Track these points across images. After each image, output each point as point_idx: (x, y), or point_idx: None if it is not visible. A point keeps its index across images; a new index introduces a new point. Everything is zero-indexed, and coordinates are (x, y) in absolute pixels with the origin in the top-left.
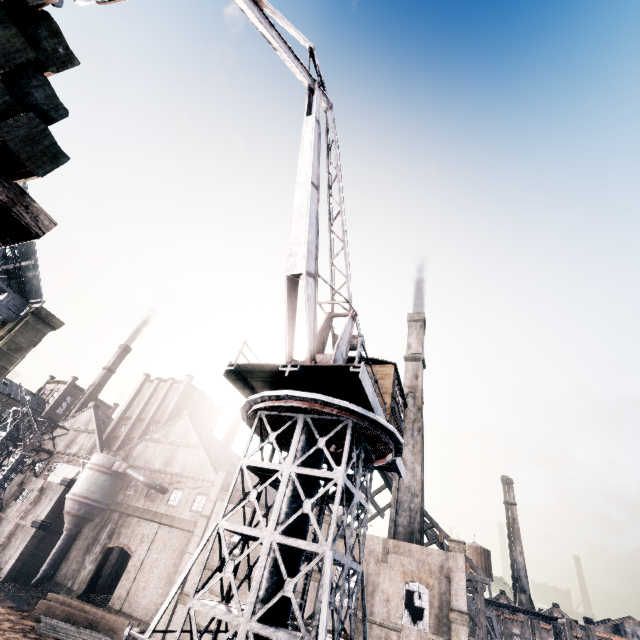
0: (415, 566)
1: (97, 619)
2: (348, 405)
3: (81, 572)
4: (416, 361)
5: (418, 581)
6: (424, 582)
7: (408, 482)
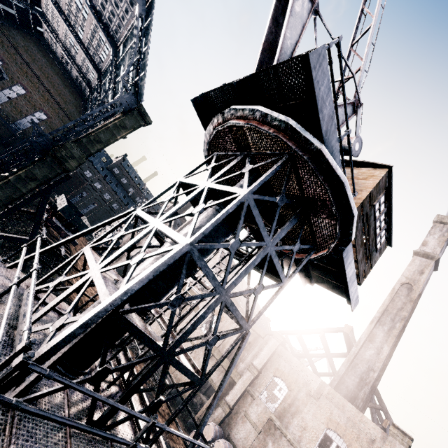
0: (343, 421)
1: None
2: (288, 120)
3: None
4: (427, 259)
5: (341, 435)
6: (346, 440)
7: (369, 355)
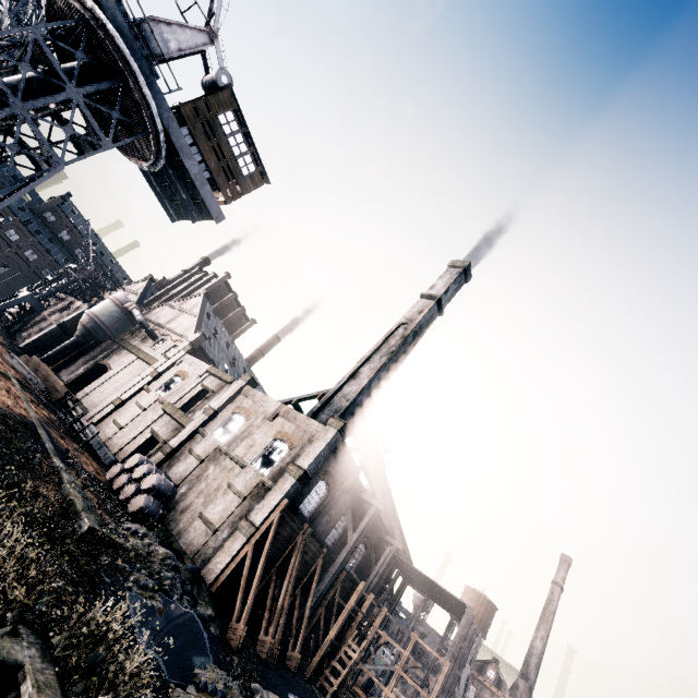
0: (292, 430)
1: (51, 380)
2: None
3: (75, 372)
4: (430, 300)
5: (285, 440)
6: (290, 442)
7: (350, 391)
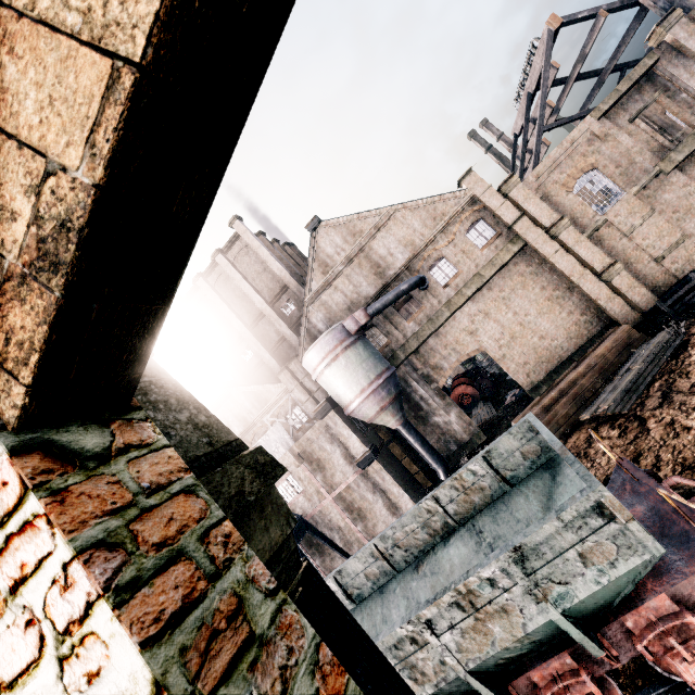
0: None
1: (600, 364)
2: None
3: (450, 429)
4: None
5: None
6: None
7: None
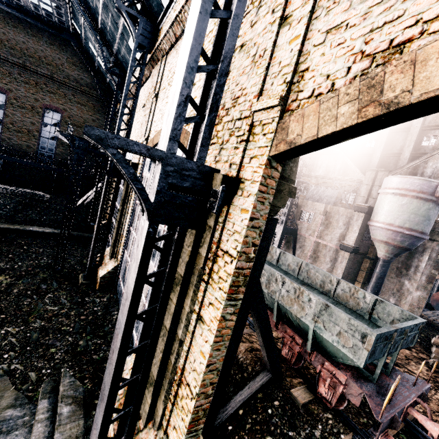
0: None
1: None
2: None
3: (405, 294)
4: None
5: None
6: None
7: None
